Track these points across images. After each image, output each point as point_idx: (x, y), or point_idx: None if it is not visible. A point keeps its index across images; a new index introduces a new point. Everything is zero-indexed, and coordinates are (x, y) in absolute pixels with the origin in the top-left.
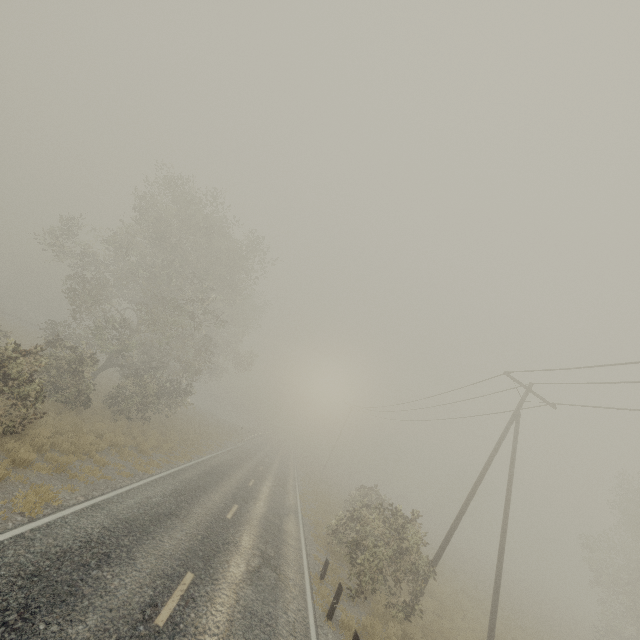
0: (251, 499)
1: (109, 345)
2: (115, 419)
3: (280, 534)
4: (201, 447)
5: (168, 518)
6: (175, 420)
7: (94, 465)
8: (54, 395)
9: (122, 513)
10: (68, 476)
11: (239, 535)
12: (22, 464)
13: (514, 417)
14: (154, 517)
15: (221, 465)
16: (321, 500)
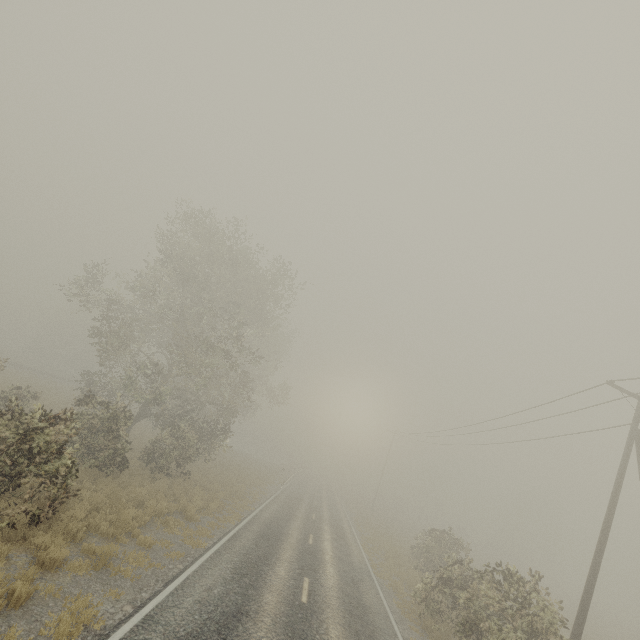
0: (318, 564)
1: (142, 395)
2: (154, 478)
3: (366, 614)
4: (247, 499)
5: (238, 621)
6: (214, 468)
7: (138, 548)
8: (87, 460)
9: (182, 625)
10: (109, 572)
11: (324, 629)
12: (53, 566)
13: (633, 436)
14: (221, 623)
15: (273, 520)
16: (385, 548)
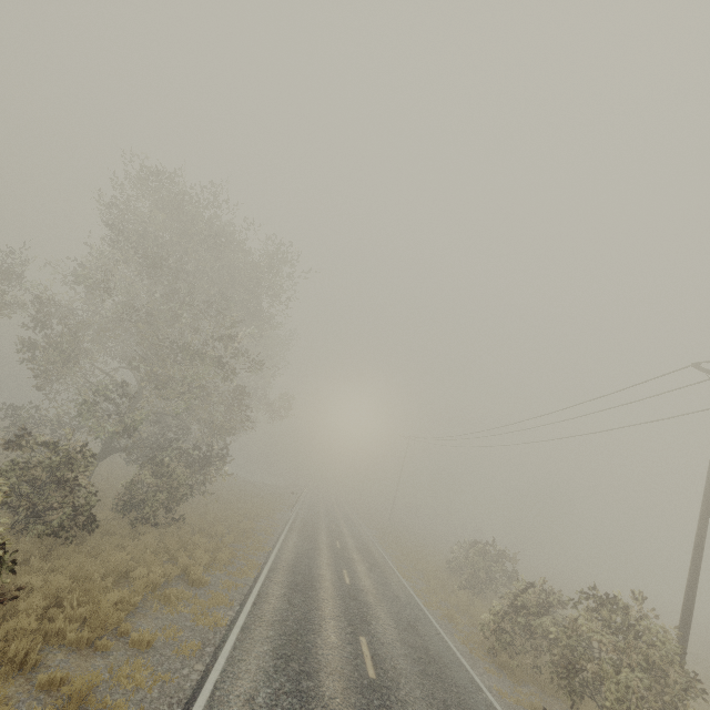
0: (367, 612)
1: (106, 426)
2: (136, 532)
3: (441, 670)
4: (259, 537)
5: None
6: (211, 503)
7: (131, 652)
8: (33, 526)
9: None
10: None
11: None
12: None
13: None
14: None
15: (298, 560)
16: (420, 568)
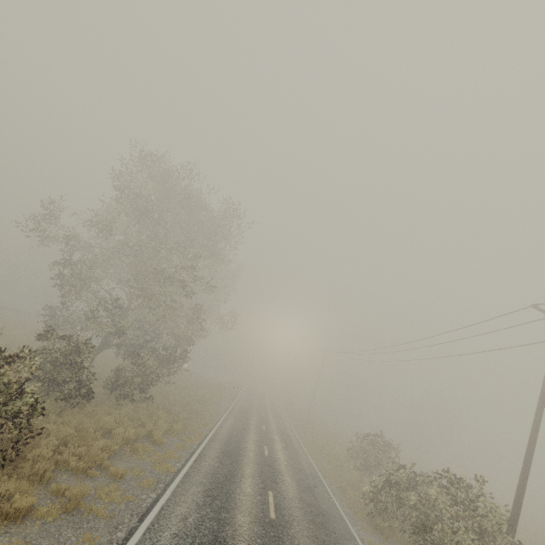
0: (277, 476)
1: (104, 328)
2: (119, 404)
3: (326, 521)
4: (205, 416)
5: None
6: (173, 390)
7: (110, 480)
8: (53, 393)
9: None
10: (81, 513)
11: None
12: (18, 516)
13: None
14: None
15: (231, 435)
16: (326, 451)
